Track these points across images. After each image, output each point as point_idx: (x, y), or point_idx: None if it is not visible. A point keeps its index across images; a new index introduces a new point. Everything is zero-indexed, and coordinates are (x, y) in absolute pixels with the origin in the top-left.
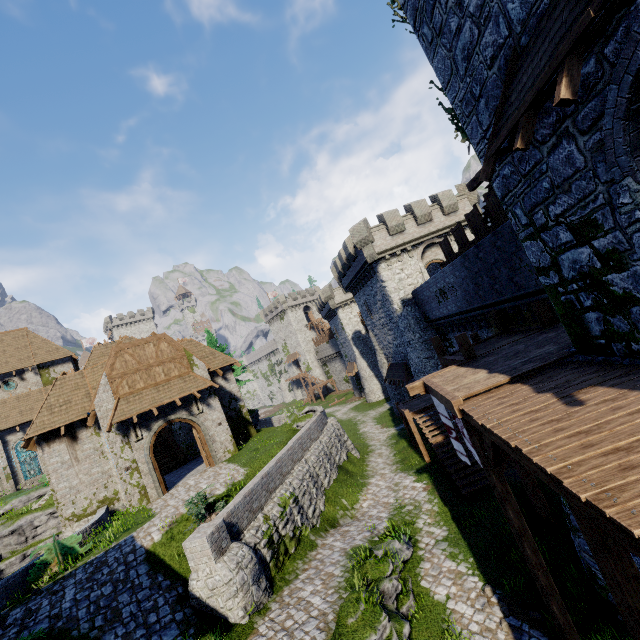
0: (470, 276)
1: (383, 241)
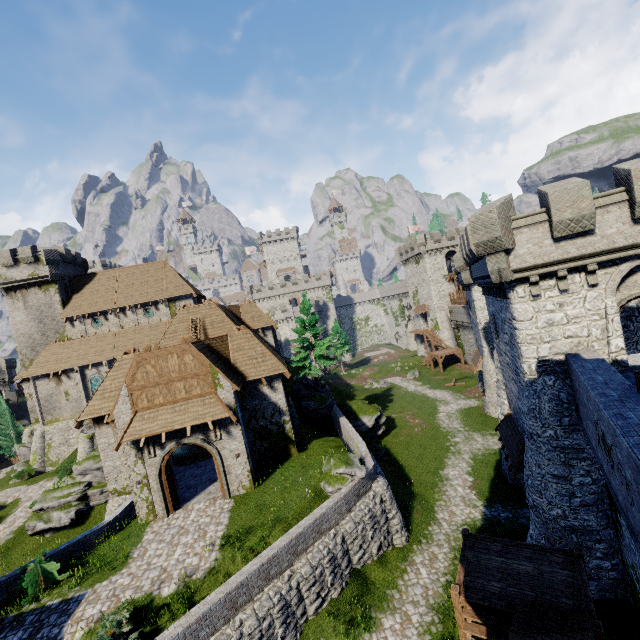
0: None
1: (533, 247)
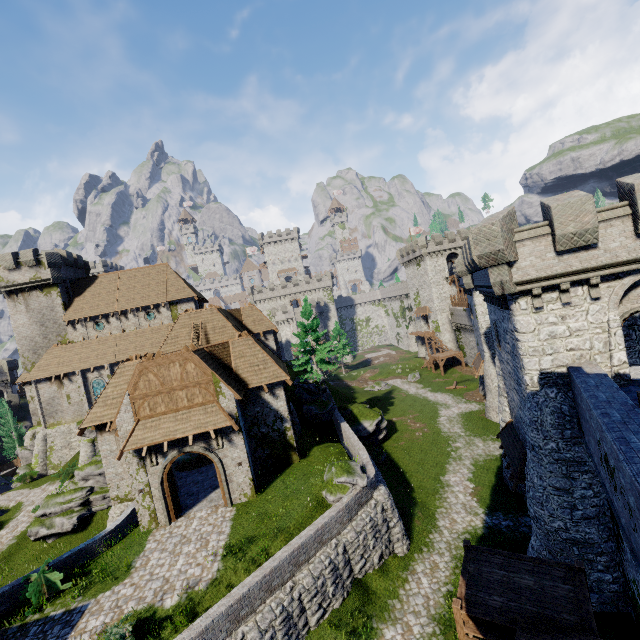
0: None
1: (536, 260)
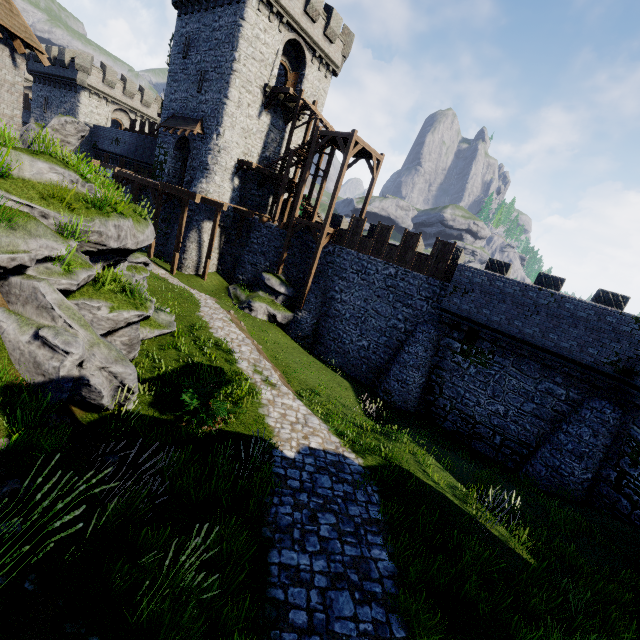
0: (137, 145)
1: (97, 81)
